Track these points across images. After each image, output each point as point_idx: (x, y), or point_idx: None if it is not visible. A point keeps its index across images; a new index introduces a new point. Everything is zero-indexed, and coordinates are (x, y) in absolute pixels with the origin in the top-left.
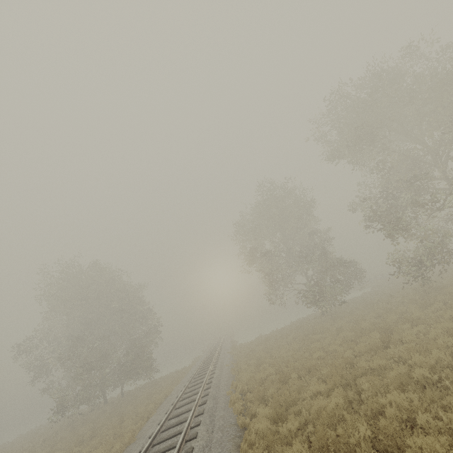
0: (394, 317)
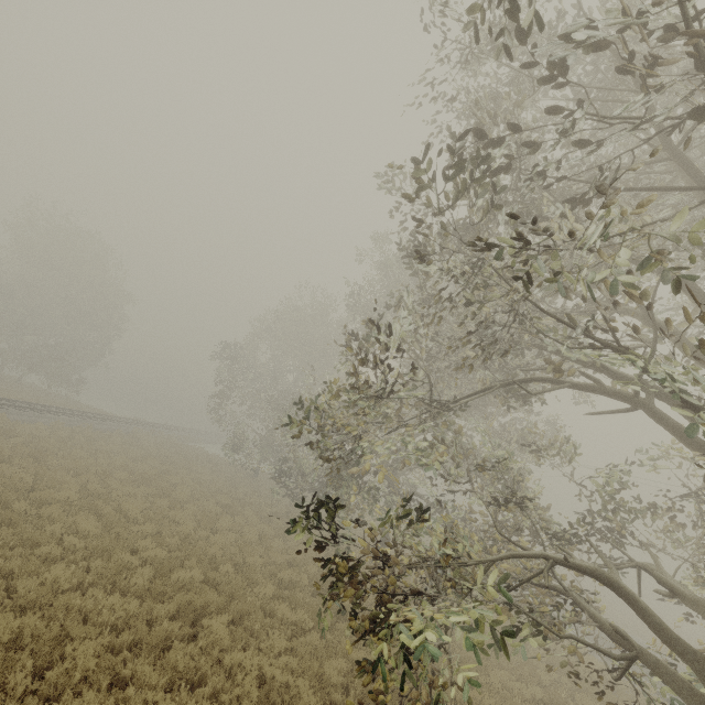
0: (187, 489)
